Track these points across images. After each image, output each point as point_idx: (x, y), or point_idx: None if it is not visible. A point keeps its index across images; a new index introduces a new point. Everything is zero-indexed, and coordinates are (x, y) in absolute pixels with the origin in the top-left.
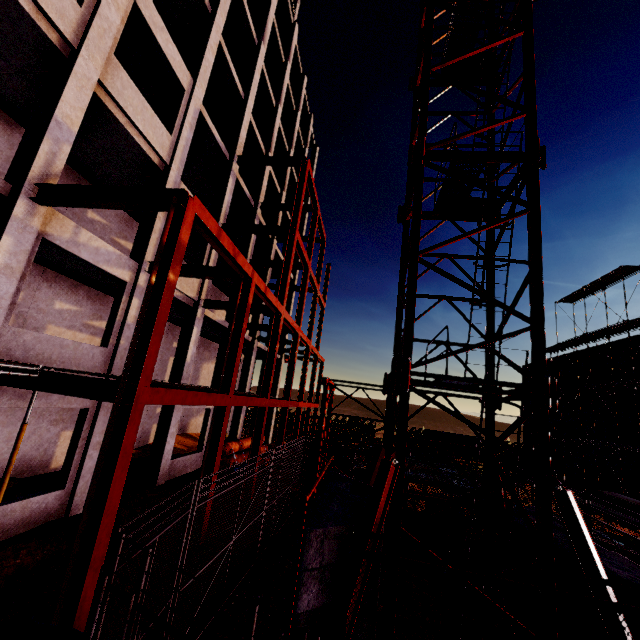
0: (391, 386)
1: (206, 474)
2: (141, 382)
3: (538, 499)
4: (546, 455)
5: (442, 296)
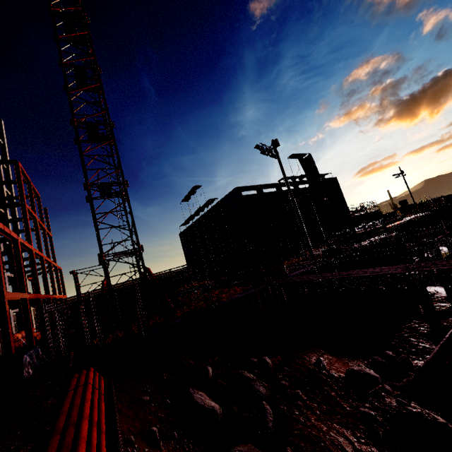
0: (99, 261)
1: (27, 329)
2: (4, 290)
3: (144, 273)
4: (144, 263)
5: (112, 227)
